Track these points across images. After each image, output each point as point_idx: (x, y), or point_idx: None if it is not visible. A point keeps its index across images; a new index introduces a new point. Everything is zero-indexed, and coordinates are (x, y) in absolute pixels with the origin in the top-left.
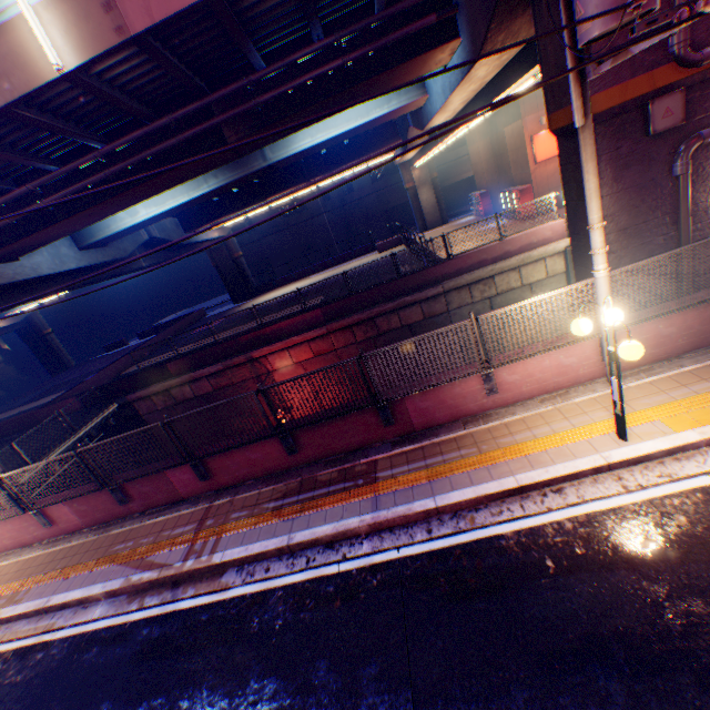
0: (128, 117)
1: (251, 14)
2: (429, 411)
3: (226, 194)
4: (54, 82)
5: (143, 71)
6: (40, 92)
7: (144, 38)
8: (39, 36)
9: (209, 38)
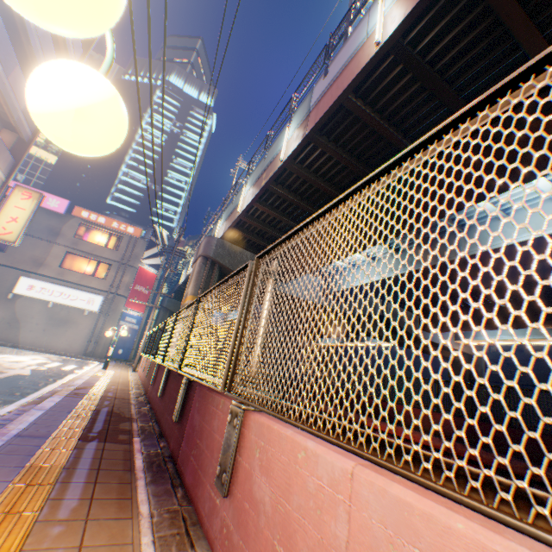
0: (333, 199)
1: (389, 110)
2: (193, 437)
3: (466, 309)
4: (280, 168)
5: (330, 164)
6: (277, 175)
7: (312, 135)
8: (282, 149)
9: (363, 135)
